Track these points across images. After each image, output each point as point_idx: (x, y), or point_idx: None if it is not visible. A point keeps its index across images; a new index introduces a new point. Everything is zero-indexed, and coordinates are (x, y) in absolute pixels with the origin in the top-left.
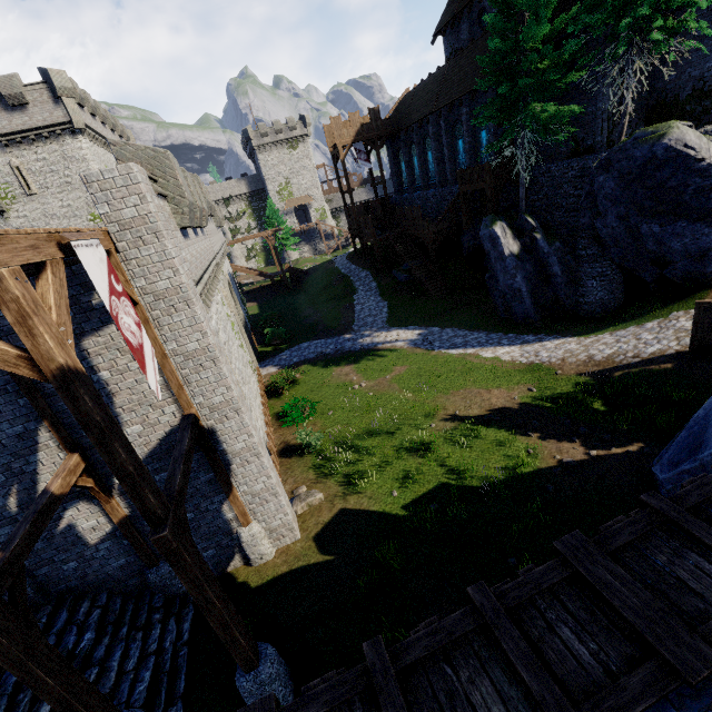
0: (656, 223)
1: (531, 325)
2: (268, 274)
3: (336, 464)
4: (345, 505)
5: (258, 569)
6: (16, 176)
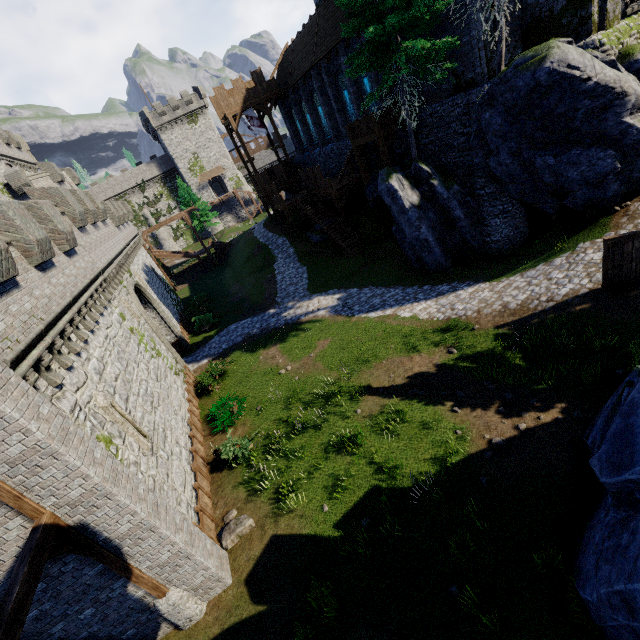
0: (550, 154)
1: (443, 272)
2: (194, 253)
3: (261, 483)
4: (276, 531)
5: (189, 633)
6: None
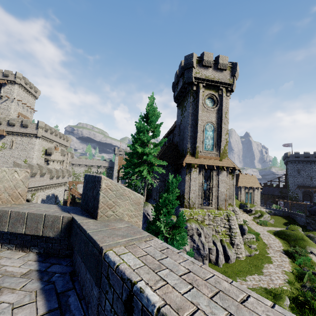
0: None
1: None
2: None
3: None
4: None
5: None
6: (11, 142)
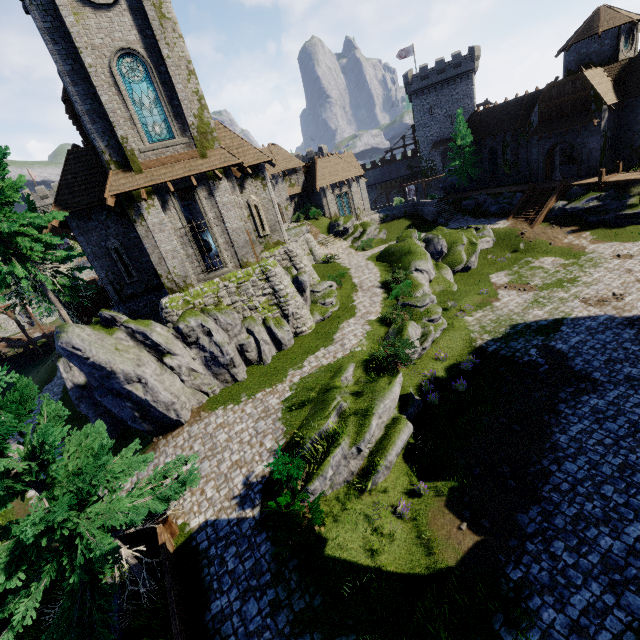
0: (98, 394)
1: None
2: (27, 340)
3: None
4: None
5: None
6: None
